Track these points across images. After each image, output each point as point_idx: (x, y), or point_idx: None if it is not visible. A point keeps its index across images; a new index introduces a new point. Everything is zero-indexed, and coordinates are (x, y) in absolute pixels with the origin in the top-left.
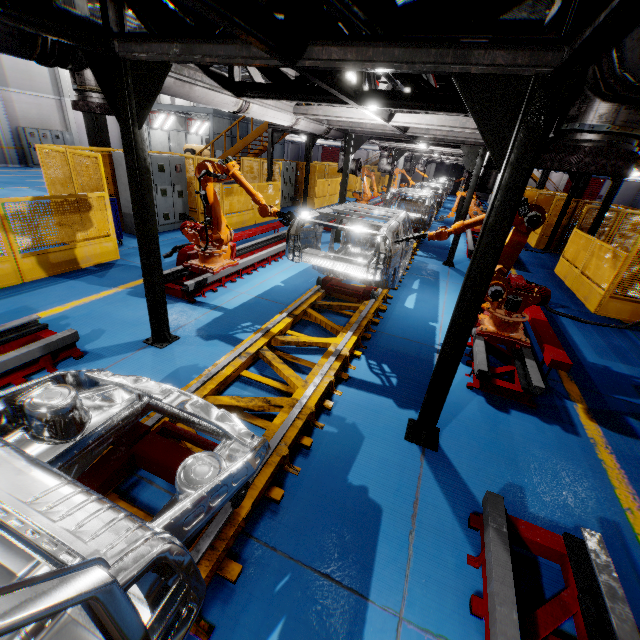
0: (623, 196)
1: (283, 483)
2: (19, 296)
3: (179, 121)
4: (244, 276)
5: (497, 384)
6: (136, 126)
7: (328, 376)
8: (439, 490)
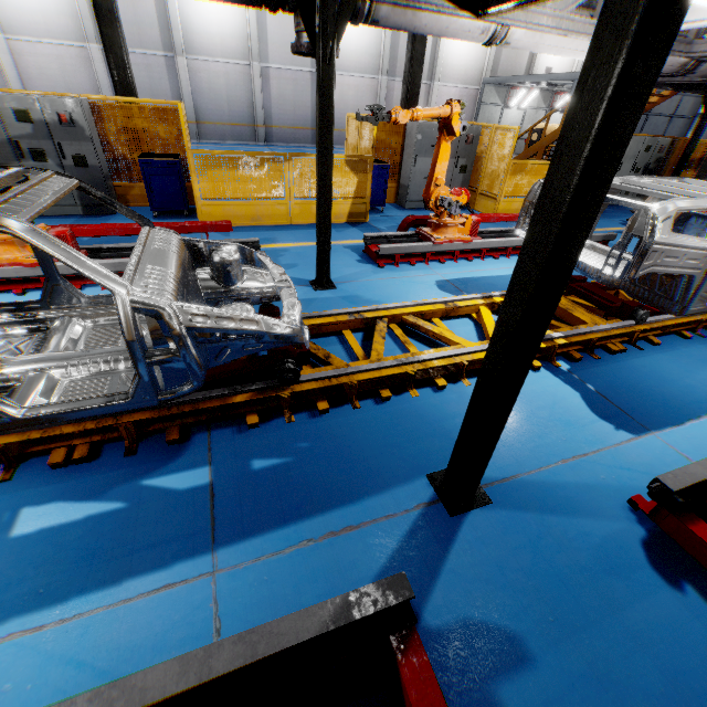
0: None
1: (270, 420)
2: (278, 231)
3: (544, 96)
4: (460, 260)
5: (687, 527)
6: (325, 62)
7: (408, 367)
8: (394, 544)
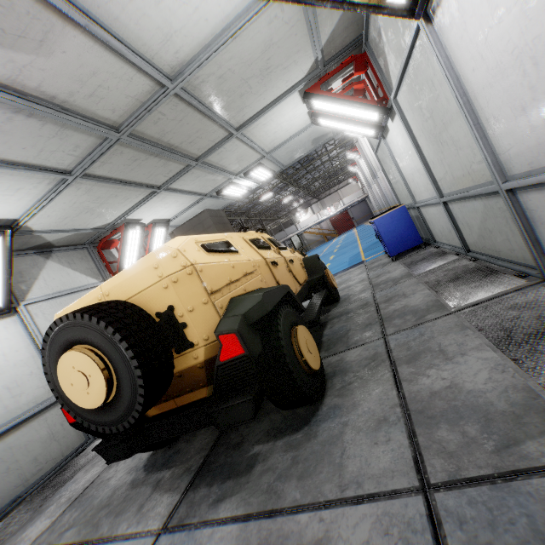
0: (363, 211)
1: None
2: None
3: None
4: None
5: None
6: None
7: None
8: None
